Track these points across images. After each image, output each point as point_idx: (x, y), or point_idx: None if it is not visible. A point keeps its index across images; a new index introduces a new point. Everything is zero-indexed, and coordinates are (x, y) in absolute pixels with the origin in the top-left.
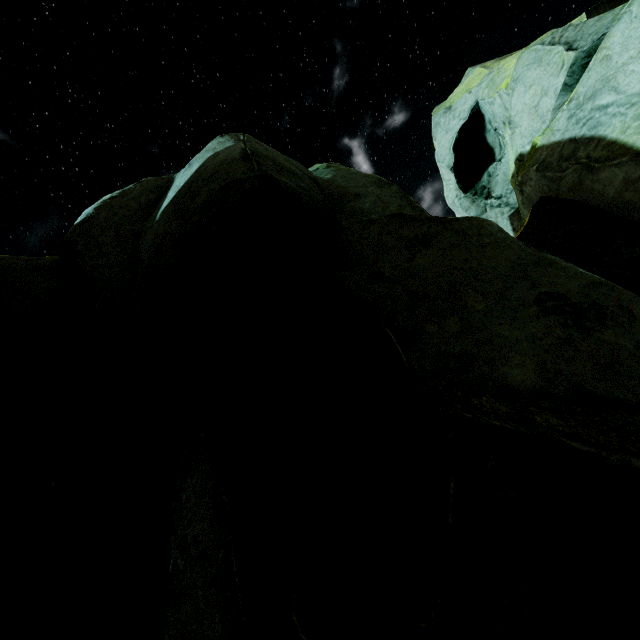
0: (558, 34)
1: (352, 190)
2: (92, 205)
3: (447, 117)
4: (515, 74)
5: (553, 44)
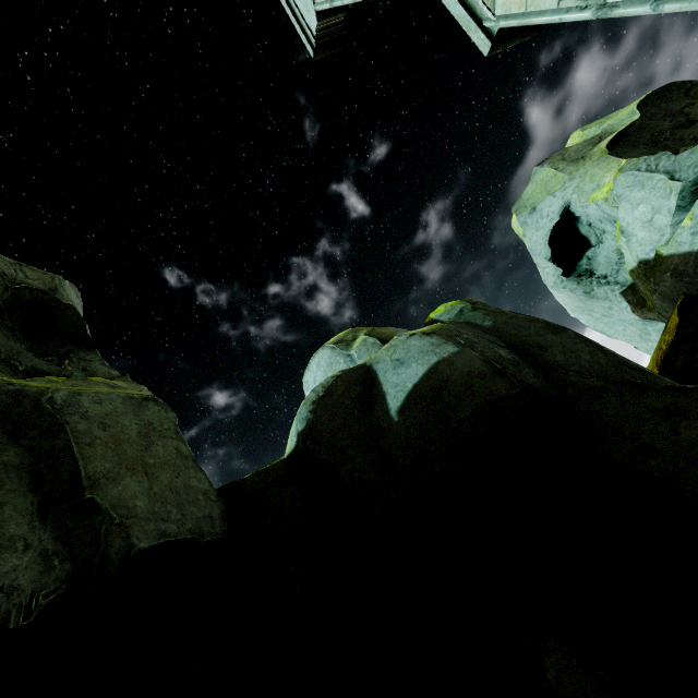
0: (652, 162)
1: (530, 340)
2: (302, 407)
3: (534, 217)
4: (616, 193)
5: (651, 172)
